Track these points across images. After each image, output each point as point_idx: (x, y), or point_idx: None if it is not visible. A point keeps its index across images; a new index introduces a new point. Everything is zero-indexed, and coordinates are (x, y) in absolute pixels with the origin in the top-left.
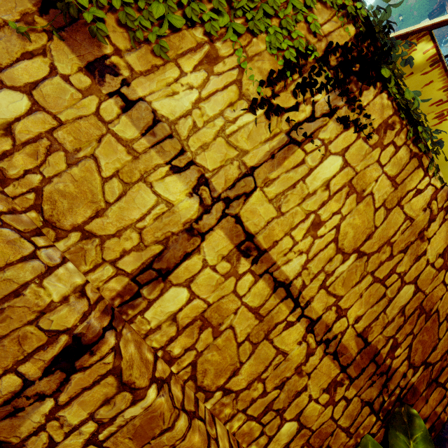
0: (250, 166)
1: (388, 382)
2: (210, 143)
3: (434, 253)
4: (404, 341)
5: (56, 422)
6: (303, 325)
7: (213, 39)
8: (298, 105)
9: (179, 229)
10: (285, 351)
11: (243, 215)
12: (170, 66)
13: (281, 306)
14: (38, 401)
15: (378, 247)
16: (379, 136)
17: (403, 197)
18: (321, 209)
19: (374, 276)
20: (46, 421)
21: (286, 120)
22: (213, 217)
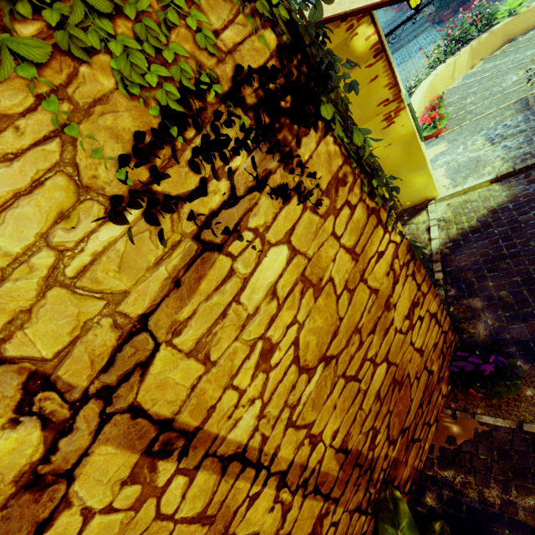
0: (138, 315)
1: (372, 474)
2: (32, 308)
3: (400, 317)
4: (382, 424)
5: None
6: (272, 486)
7: None
8: (205, 183)
9: (7, 496)
10: (255, 531)
11: (145, 398)
12: None
13: (238, 485)
14: None
15: (346, 341)
16: (330, 198)
17: (366, 268)
18: (271, 329)
19: (346, 376)
20: None
21: (188, 216)
22: (83, 433)
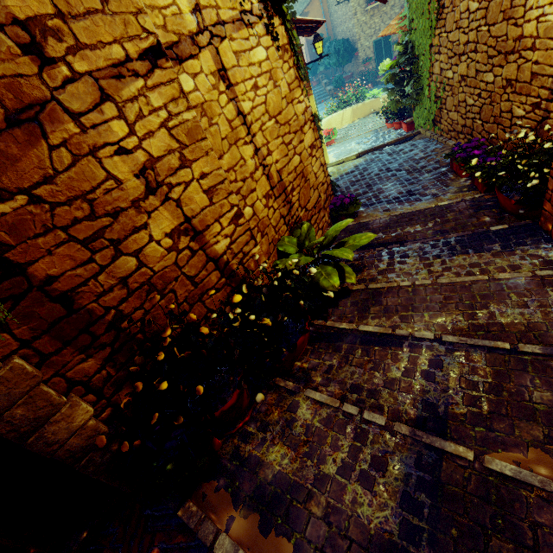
0: (223, 20)
1: (291, 209)
2: None
3: (307, 144)
4: (297, 188)
5: (144, 100)
6: (253, 148)
7: None
8: None
9: (186, 34)
10: (245, 159)
11: (220, 51)
12: None
13: (242, 128)
14: (134, 77)
15: (284, 123)
16: (282, 53)
17: (293, 100)
18: (258, 78)
19: (283, 139)
20: (138, 95)
21: (240, 2)
22: (205, 40)
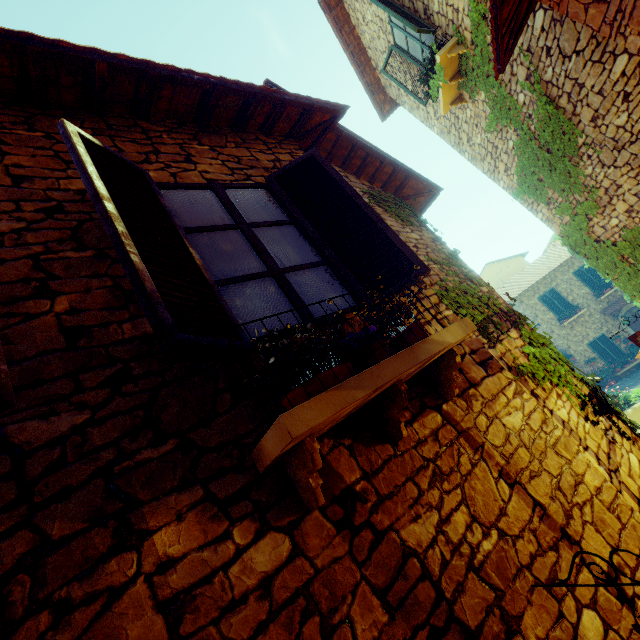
0: (606, 452)
1: None
2: (585, 436)
3: None
4: None
5: None
6: None
7: (553, 386)
8: (597, 421)
9: None
10: None
11: (625, 483)
12: (550, 396)
13: None
14: None
15: None
16: (636, 444)
17: None
18: None
19: None
20: None
21: (601, 428)
22: (616, 481)
